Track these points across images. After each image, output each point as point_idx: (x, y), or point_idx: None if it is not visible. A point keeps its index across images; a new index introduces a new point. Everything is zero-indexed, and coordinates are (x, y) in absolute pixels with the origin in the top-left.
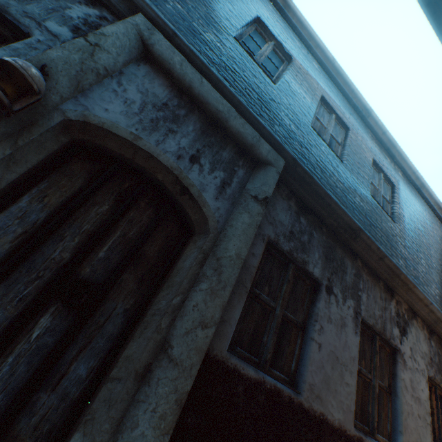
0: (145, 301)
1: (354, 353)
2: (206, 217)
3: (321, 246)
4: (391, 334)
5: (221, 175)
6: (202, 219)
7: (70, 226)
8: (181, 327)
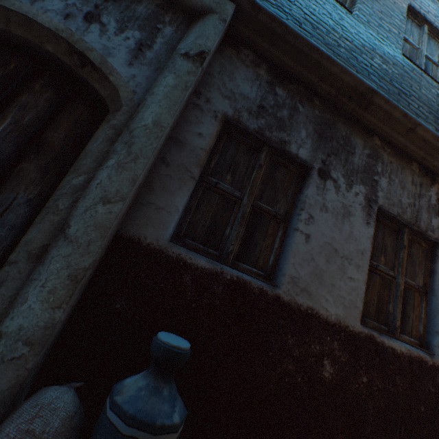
0: (51, 190)
1: (364, 246)
2: (115, 87)
3: (311, 122)
4: (428, 226)
5: (136, 35)
6: (114, 94)
7: None
8: (82, 207)
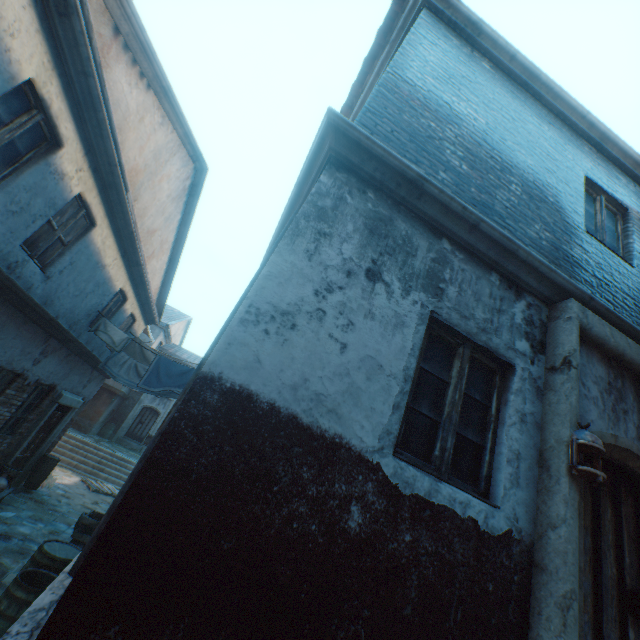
0: None
1: None
2: None
3: None
4: None
5: None
6: None
7: (602, 541)
8: None
